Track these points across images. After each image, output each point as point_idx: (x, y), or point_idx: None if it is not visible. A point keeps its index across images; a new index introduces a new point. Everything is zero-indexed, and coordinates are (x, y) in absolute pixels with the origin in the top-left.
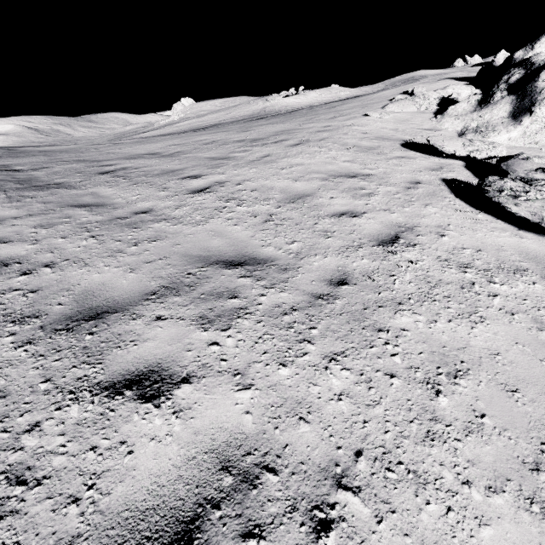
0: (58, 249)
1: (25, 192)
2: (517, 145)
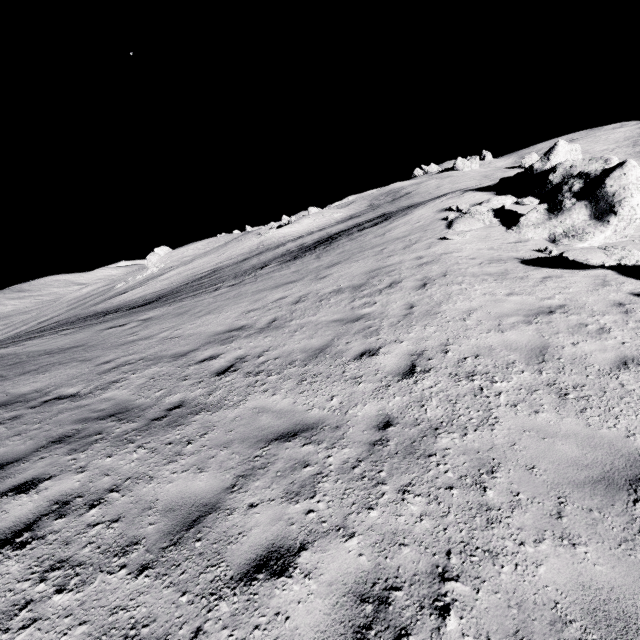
0: (399, 533)
1: (163, 433)
2: (610, 241)
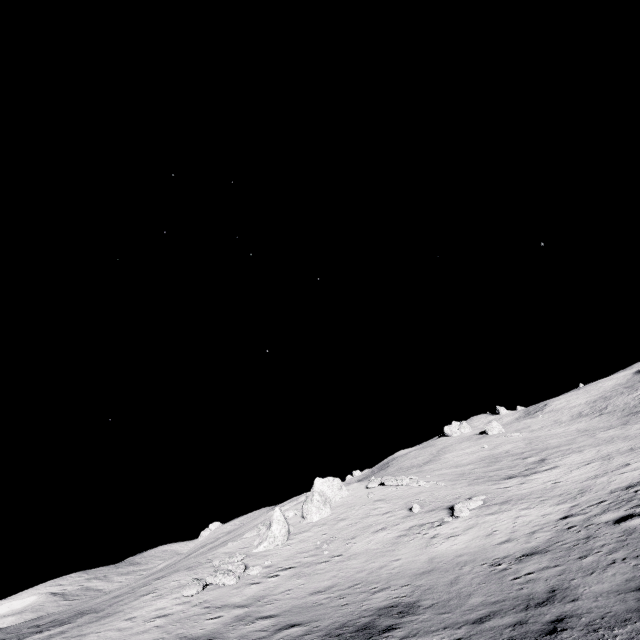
0: (49, 637)
1: (44, 629)
2: (271, 547)
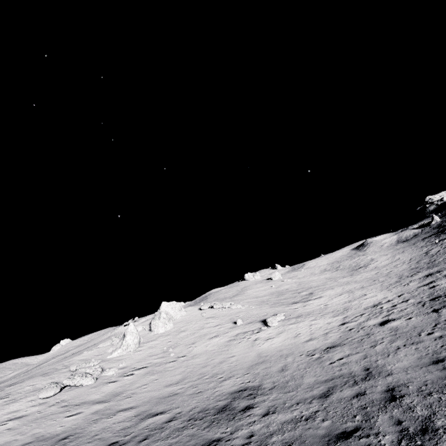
0: None
1: None
2: (124, 353)
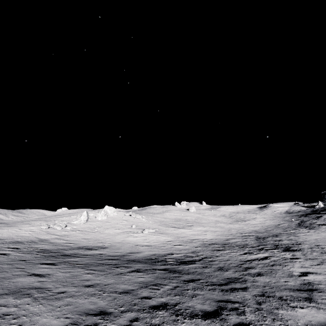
0: None
1: None
2: (79, 223)
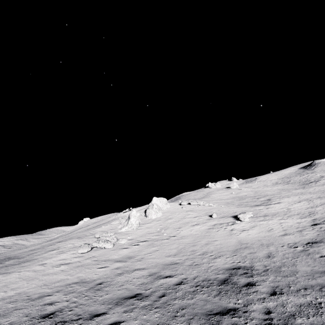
0: None
1: None
2: (129, 230)
